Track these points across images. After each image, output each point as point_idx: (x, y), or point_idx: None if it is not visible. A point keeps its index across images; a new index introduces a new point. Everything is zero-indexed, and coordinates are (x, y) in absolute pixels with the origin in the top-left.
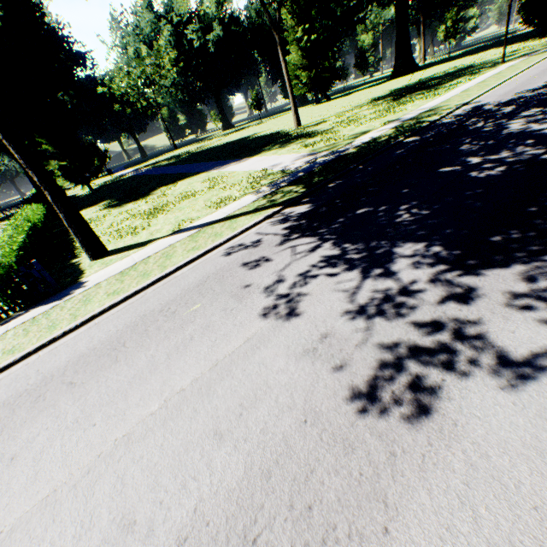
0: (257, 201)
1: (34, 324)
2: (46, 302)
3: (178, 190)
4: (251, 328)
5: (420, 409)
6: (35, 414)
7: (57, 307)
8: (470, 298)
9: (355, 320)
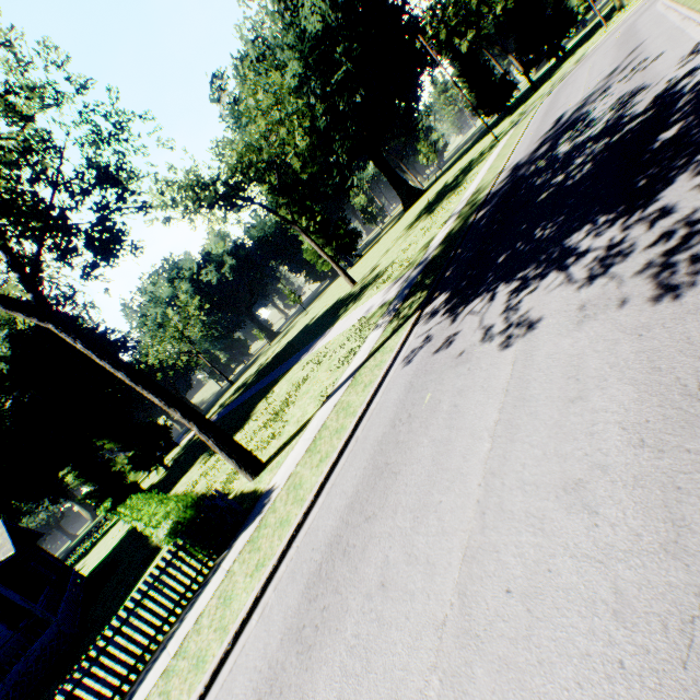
0: (387, 328)
1: (256, 541)
2: (245, 527)
3: (281, 391)
4: (506, 358)
5: None
6: (360, 557)
7: (266, 516)
8: (669, 210)
9: (594, 284)
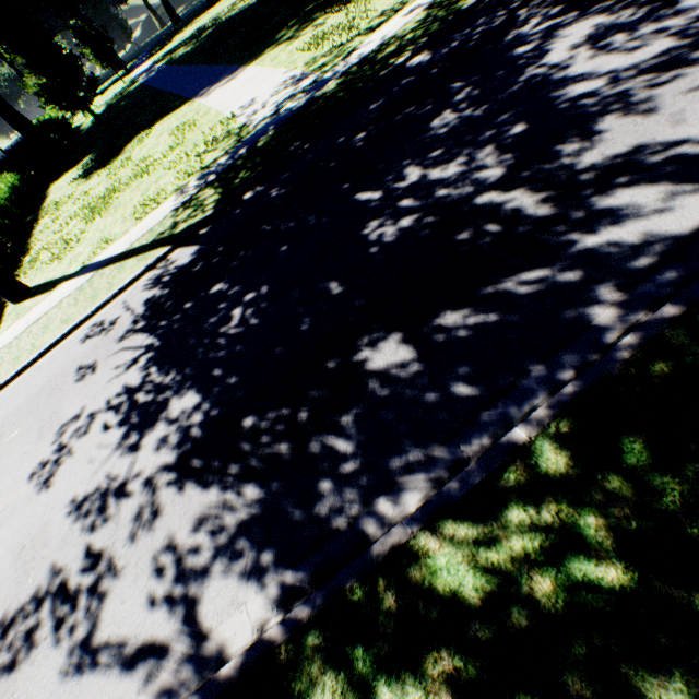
0: (166, 219)
1: None
2: None
3: (144, 149)
4: (17, 491)
5: (13, 664)
6: None
7: None
8: (144, 530)
9: (68, 518)
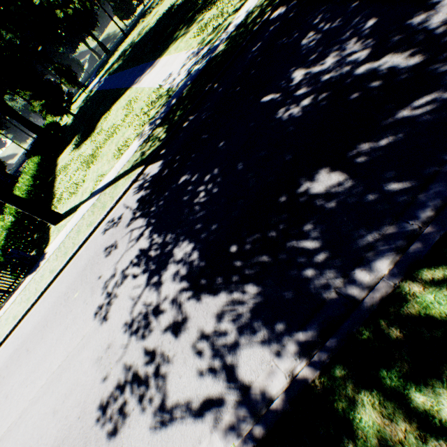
0: (136, 152)
1: (25, 293)
2: (32, 271)
3: (109, 122)
4: (88, 326)
5: (116, 429)
6: (15, 370)
7: (33, 278)
8: (180, 330)
9: (125, 334)
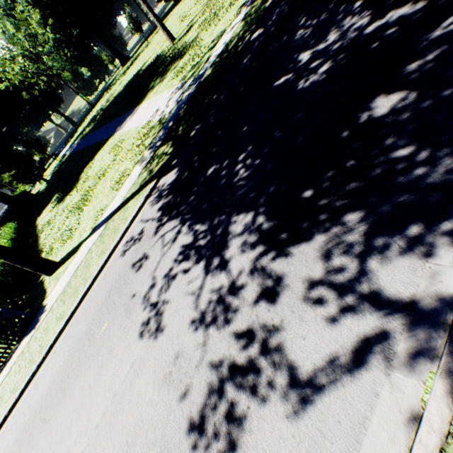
0: (141, 174)
1: (23, 358)
2: (28, 332)
3: (95, 168)
4: (135, 350)
5: (230, 445)
6: (29, 452)
7: (33, 337)
8: (278, 292)
9: (197, 332)
